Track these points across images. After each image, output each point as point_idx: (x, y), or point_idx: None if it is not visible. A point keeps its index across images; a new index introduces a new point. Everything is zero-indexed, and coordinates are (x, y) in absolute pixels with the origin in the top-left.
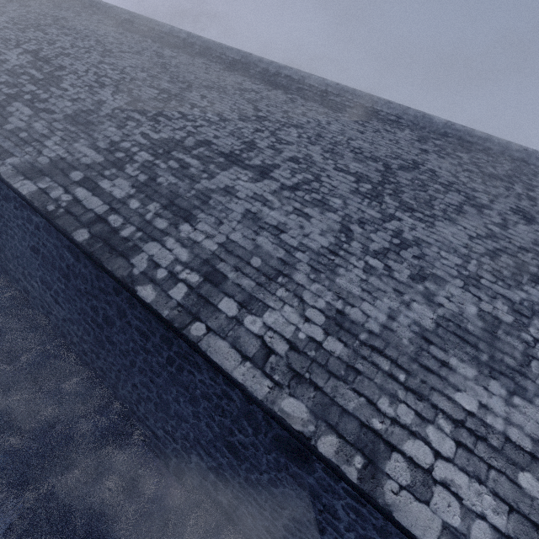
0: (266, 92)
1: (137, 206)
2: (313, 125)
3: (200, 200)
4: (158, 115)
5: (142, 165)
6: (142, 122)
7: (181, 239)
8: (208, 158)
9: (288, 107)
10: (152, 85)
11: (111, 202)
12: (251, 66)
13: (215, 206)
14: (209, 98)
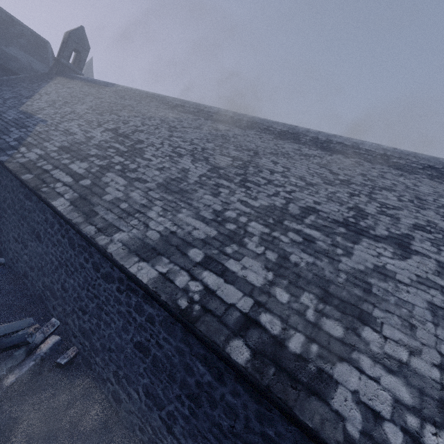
0: (328, 156)
1: (287, 299)
2: (402, 188)
3: (358, 287)
4: (245, 181)
5: (262, 239)
6: (234, 189)
7: (377, 357)
8: (327, 228)
9: (361, 170)
10: (223, 153)
11: (252, 292)
12: (300, 135)
13: (384, 297)
14: (280, 163)
